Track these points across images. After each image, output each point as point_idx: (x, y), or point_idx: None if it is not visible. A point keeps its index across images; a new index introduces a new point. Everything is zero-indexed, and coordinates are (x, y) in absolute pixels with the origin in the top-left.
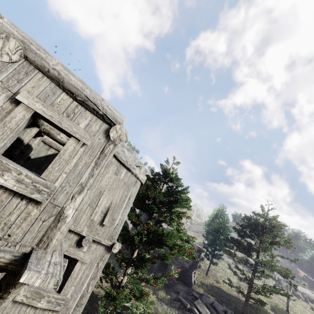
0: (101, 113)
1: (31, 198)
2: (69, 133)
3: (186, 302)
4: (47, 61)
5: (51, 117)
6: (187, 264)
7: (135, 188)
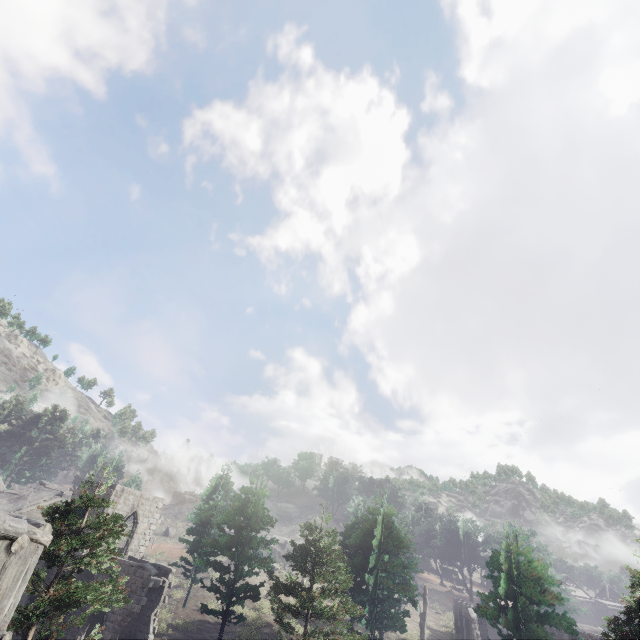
0: (4, 535)
1: None
2: None
3: None
4: None
5: None
6: (138, 606)
7: (36, 556)
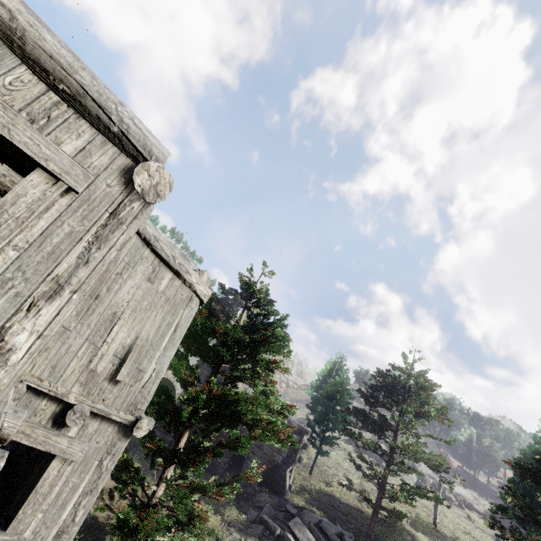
0: (117, 129)
1: None
2: (31, 157)
3: (274, 524)
4: None
5: None
6: (278, 456)
7: (189, 310)
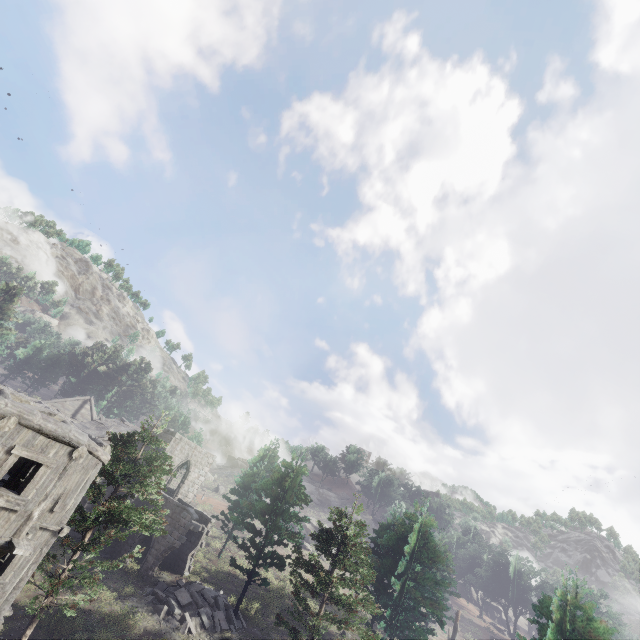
0: (68, 441)
1: (12, 509)
2: (43, 463)
3: (163, 594)
4: (33, 421)
5: (32, 457)
6: (178, 542)
7: (96, 470)
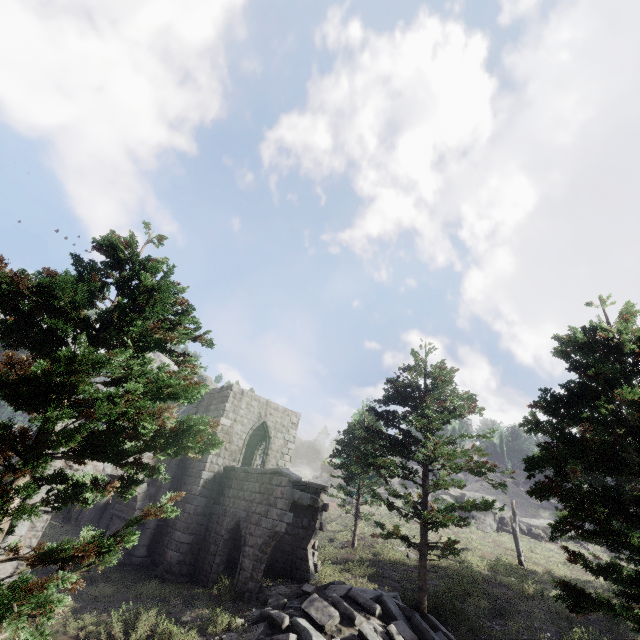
0: None
1: None
2: None
3: (281, 614)
4: None
5: None
6: (280, 523)
7: None
